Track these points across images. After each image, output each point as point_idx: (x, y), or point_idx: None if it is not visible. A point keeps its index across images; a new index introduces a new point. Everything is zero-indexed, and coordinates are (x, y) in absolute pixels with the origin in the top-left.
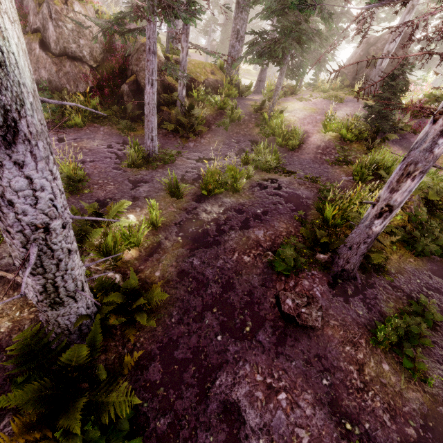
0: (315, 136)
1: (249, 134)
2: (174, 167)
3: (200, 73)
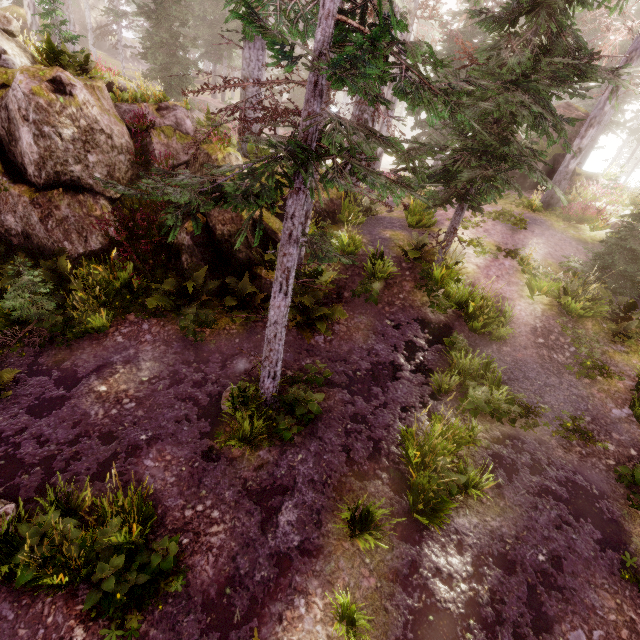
0: (518, 304)
1: (410, 305)
2: (319, 422)
3: None
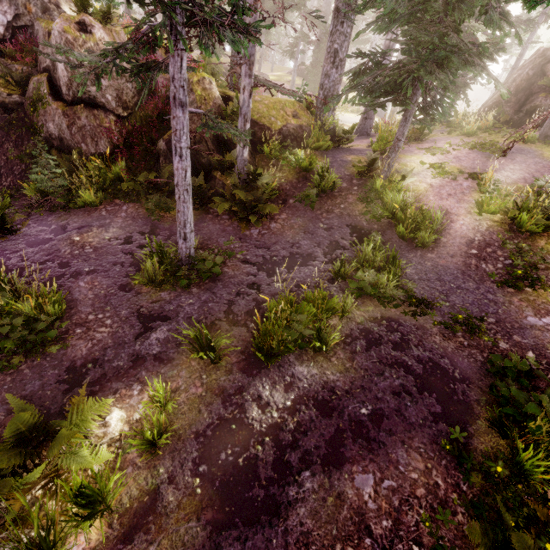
0: (462, 219)
1: (348, 214)
2: (220, 283)
3: (276, 116)
